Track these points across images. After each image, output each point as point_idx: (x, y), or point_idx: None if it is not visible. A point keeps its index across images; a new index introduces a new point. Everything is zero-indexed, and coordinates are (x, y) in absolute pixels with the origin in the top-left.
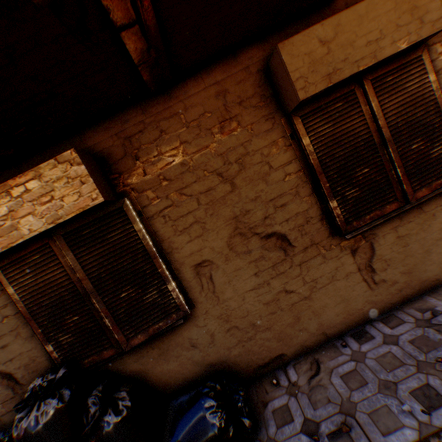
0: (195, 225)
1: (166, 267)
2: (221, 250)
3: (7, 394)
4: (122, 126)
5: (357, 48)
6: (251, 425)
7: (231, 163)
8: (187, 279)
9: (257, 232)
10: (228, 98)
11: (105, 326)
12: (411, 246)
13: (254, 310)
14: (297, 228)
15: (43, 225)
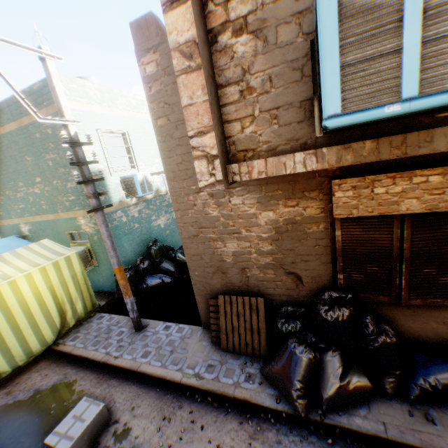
0: None
1: None
2: None
3: (291, 286)
4: None
5: None
6: None
7: None
8: None
9: None
10: None
11: (393, 283)
12: None
13: None
14: None
15: (418, 208)
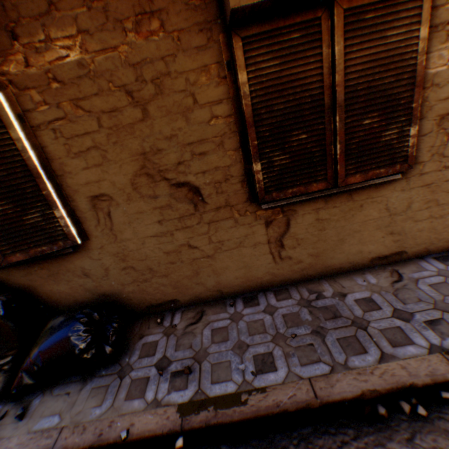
0: (94, 151)
1: (56, 191)
2: (123, 187)
3: None
4: None
5: None
6: (111, 353)
7: (146, 81)
8: (82, 209)
9: (167, 177)
10: None
11: None
12: (329, 231)
13: (153, 256)
14: (213, 184)
15: None
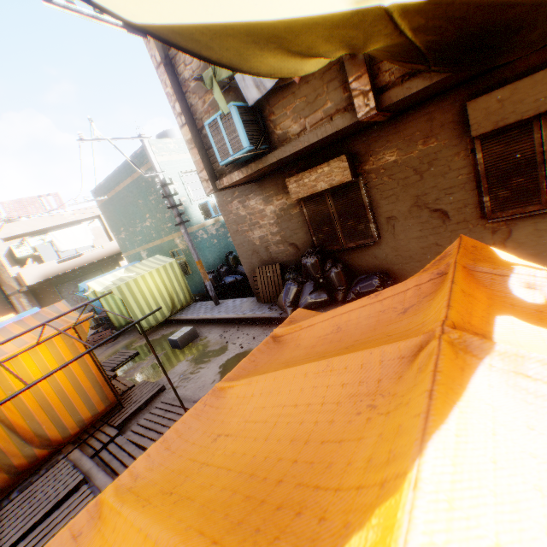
0: (393, 196)
1: (371, 215)
2: (403, 213)
3: (294, 253)
4: (367, 137)
5: (524, 104)
6: None
7: (424, 164)
8: (381, 224)
9: (428, 207)
10: (434, 123)
11: (338, 235)
12: (545, 238)
13: (413, 249)
14: (456, 209)
15: (325, 187)
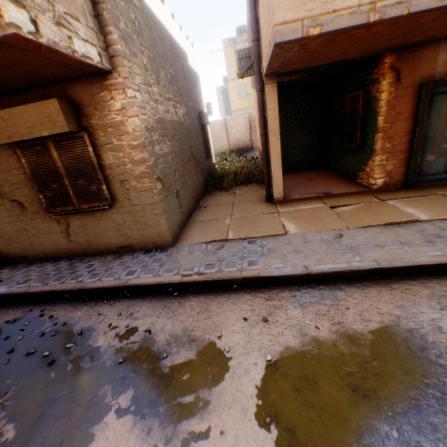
0: None
1: None
2: None
3: None
4: None
5: (23, 128)
6: None
7: None
8: None
9: (9, 197)
10: None
11: None
12: (90, 230)
13: (11, 232)
14: (29, 201)
15: None
